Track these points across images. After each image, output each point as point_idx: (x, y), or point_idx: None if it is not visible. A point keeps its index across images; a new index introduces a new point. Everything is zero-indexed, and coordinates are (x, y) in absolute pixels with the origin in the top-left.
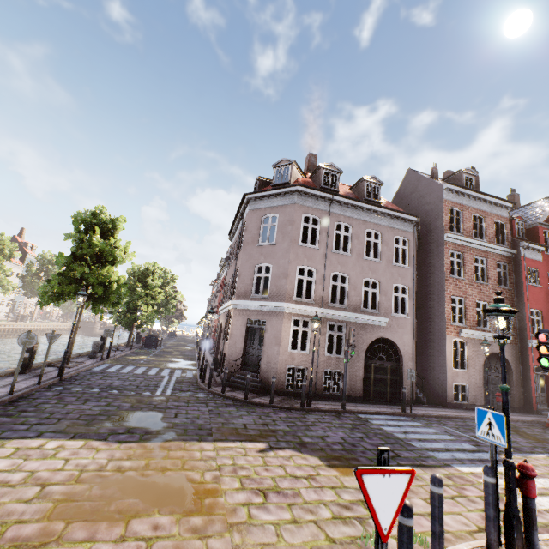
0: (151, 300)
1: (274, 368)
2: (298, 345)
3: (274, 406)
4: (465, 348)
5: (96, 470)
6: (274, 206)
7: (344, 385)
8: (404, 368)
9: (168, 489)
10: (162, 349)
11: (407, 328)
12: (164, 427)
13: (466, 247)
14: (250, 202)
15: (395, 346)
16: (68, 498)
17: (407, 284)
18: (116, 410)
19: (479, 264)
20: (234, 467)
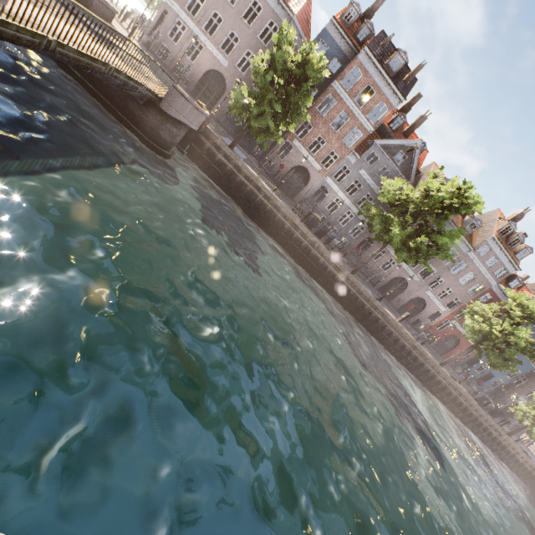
0: None
1: None
2: None
3: None
4: None
5: None
6: None
7: None
8: None
9: None
10: None
11: None
12: None
13: None
14: None
15: None
16: None
17: None
18: None
19: None
20: None
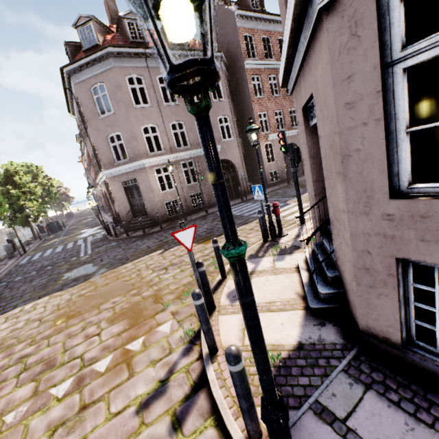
0: (31, 196)
1: (156, 207)
2: (166, 186)
3: (164, 229)
4: (272, 147)
5: (67, 302)
6: (95, 74)
7: (203, 200)
8: (239, 174)
9: (113, 289)
10: (68, 229)
11: (234, 147)
12: (97, 269)
13: (261, 69)
14: (71, 75)
15: (231, 162)
16: (59, 317)
17: (227, 114)
18: (58, 276)
19: (272, 81)
20: (147, 266)
